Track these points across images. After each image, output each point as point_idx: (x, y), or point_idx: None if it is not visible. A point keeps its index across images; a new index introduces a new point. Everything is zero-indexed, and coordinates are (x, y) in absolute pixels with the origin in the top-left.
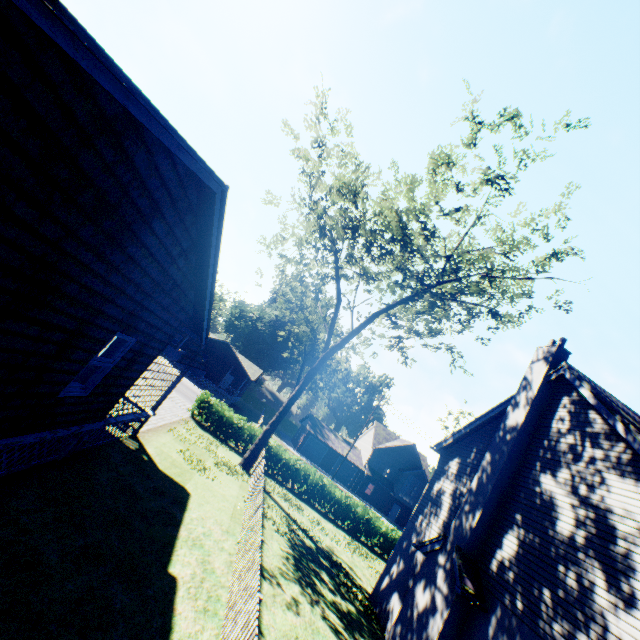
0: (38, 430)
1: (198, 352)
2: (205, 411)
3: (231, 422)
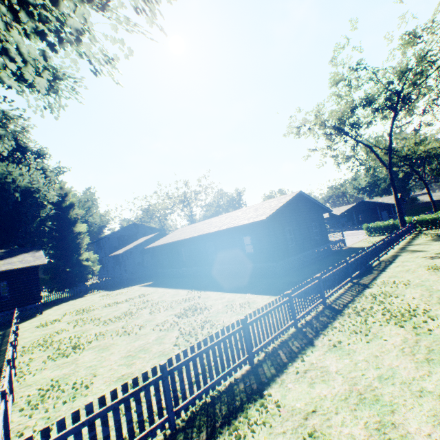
0: (319, 246)
1: (333, 215)
2: (371, 231)
3: (385, 226)
